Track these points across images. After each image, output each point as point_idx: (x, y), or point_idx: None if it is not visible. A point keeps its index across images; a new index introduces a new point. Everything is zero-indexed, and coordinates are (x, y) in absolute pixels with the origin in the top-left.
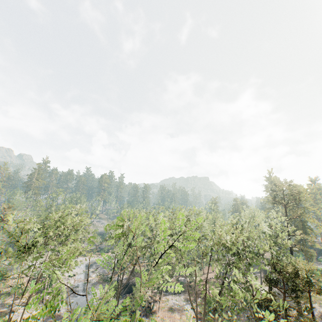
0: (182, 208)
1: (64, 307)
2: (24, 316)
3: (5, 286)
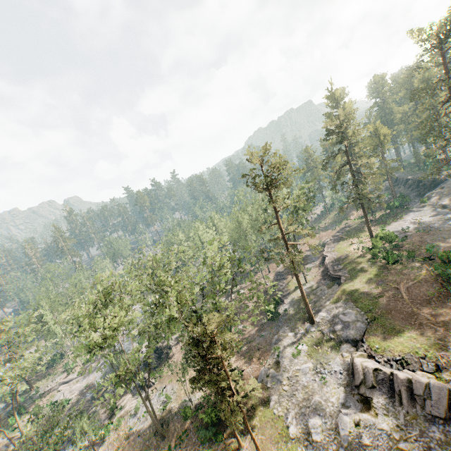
0: (196, 222)
1: (99, 374)
2: (65, 394)
3: (63, 364)
